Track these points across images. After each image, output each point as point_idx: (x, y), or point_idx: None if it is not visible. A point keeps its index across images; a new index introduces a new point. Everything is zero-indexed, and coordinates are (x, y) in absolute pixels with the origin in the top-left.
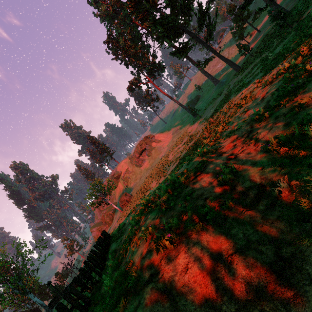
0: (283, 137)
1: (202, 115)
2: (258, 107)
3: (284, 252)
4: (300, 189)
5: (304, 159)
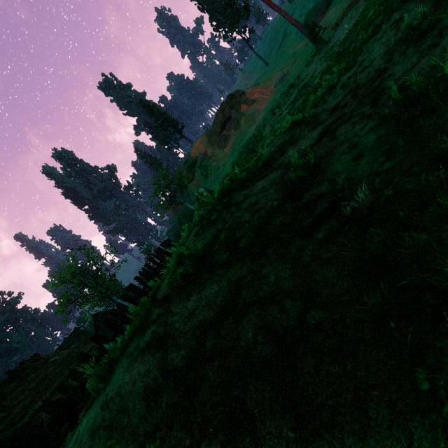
0: (421, 83)
1: (329, 40)
2: (425, 5)
3: (310, 317)
4: (389, 208)
5: (434, 138)
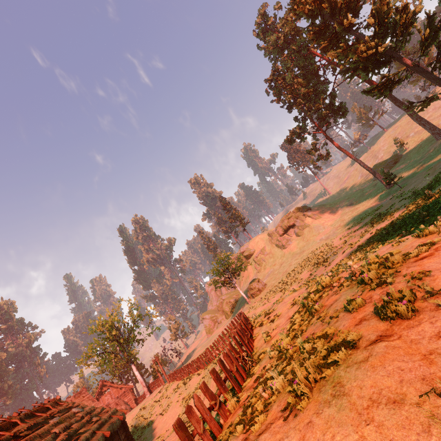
0: None
1: (403, 186)
2: None
3: None
4: None
5: None
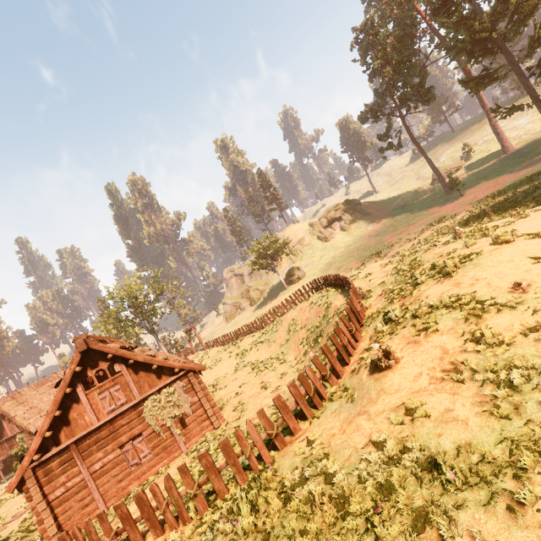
0: None
1: (464, 194)
2: None
3: None
4: None
5: None
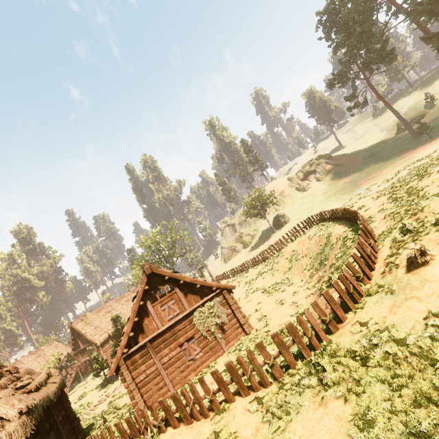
0: None
1: (434, 136)
2: None
3: None
4: None
5: None
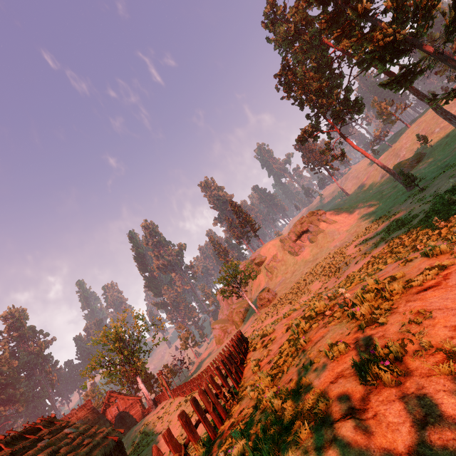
0: None
1: (425, 188)
2: None
3: None
4: None
5: None
